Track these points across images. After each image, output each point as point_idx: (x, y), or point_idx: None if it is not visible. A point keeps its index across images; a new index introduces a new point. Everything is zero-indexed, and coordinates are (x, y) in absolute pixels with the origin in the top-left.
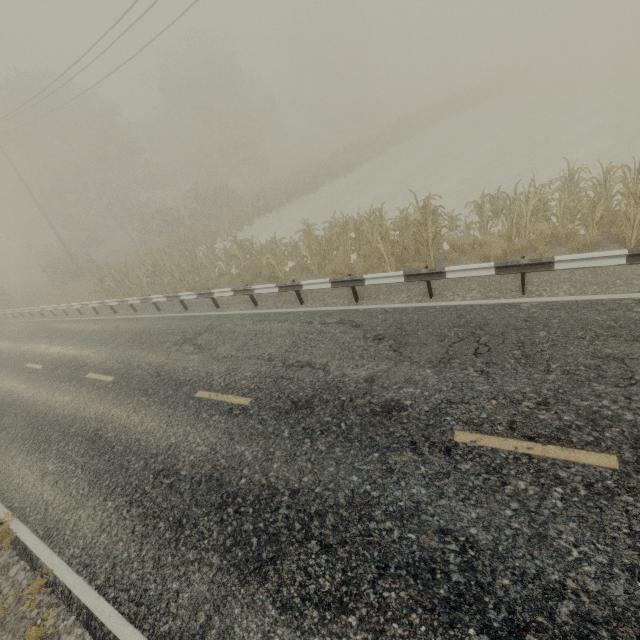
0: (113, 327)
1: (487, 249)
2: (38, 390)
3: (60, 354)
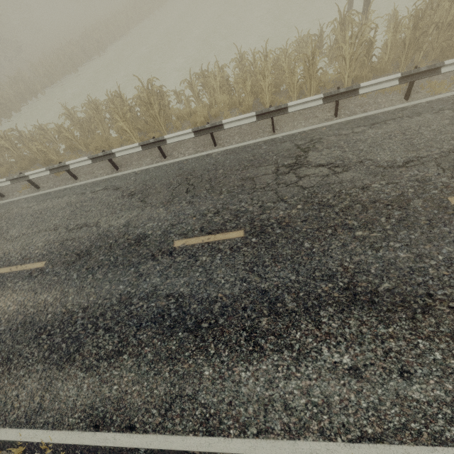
0: None
1: (195, 117)
2: None
3: None
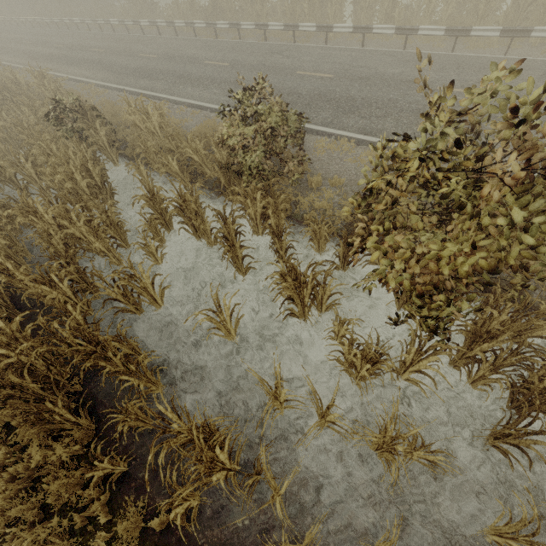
0: (38, 31)
1: None
2: (5, 44)
3: (14, 37)
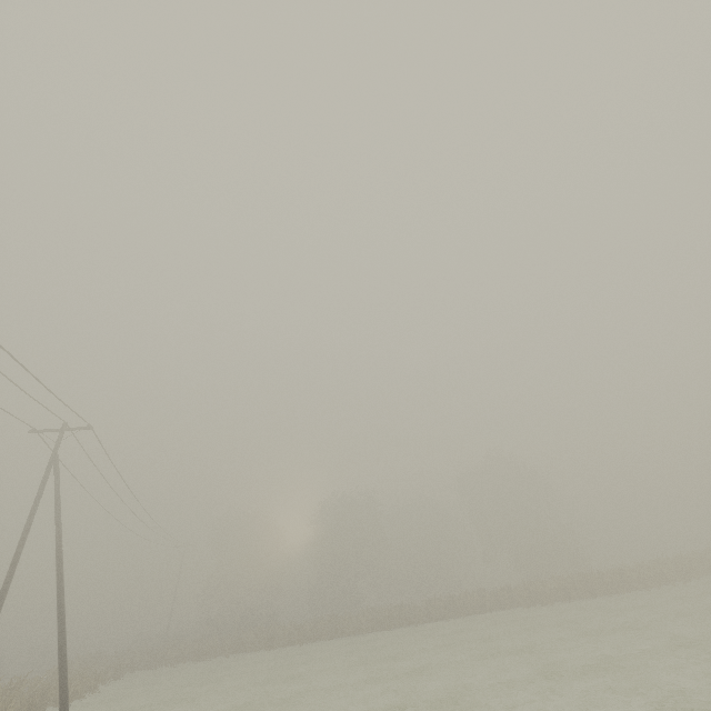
0: None
1: None
2: None
3: None
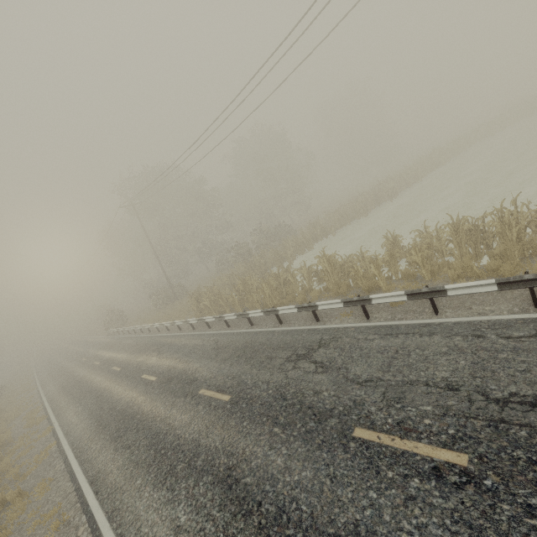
0: (212, 341)
1: None
2: (155, 404)
3: (170, 366)
